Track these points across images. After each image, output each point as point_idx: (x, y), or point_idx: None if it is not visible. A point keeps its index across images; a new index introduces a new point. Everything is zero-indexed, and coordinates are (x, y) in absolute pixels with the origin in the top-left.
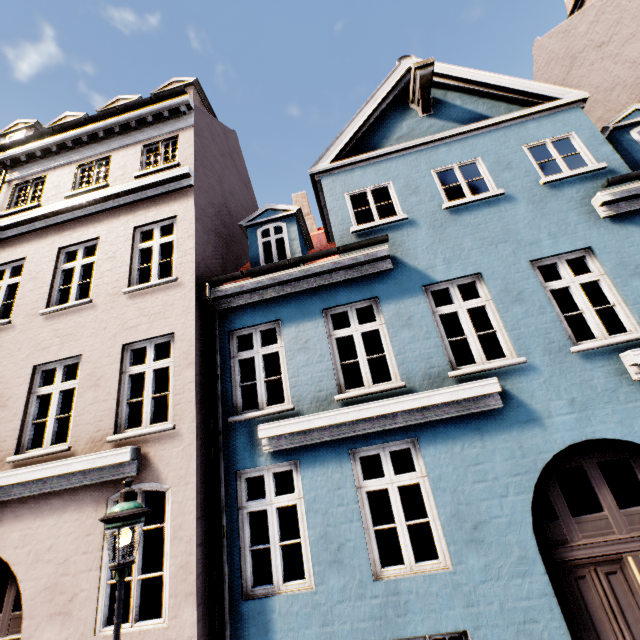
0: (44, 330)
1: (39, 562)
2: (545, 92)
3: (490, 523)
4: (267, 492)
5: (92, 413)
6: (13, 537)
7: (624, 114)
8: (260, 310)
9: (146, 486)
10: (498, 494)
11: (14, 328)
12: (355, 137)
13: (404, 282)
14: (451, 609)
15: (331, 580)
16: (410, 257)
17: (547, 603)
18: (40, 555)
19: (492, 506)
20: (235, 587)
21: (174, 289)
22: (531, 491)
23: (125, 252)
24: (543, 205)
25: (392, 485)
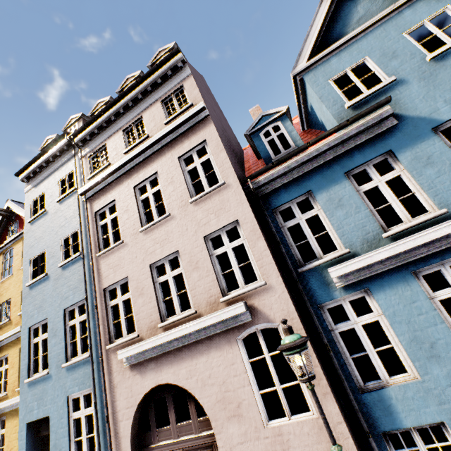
0: (146, 241)
1: (206, 386)
2: None
3: None
4: (349, 315)
5: (201, 286)
6: (182, 373)
7: None
8: (291, 188)
9: (260, 326)
10: None
11: (127, 245)
12: (319, 34)
13: (412, 131)
14: None
15: (434, 370)
16: (410, 110)
17: None
18: (205, 381)
19: None
20: (351, 385)
21: (225, 190)
22: None
23: (179, 176)
24: None
25: None
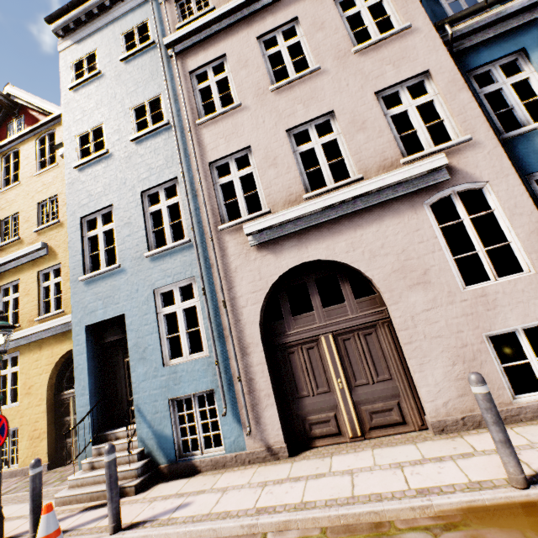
0: (280, 102)
1: (376, 257)
2: None
3: None
4: None
5: (370, 149)
6: (339, 246)
7: None
8: (496, 46)
9: (458, 188)
10: None
11: (247, 108)
12: None
13: None
14: None
15: None
16: None
17: None
18: (374, 252)
19: None
20: None
21: (409, 36)
22: None
23: (334, 21)
24: None
25: None
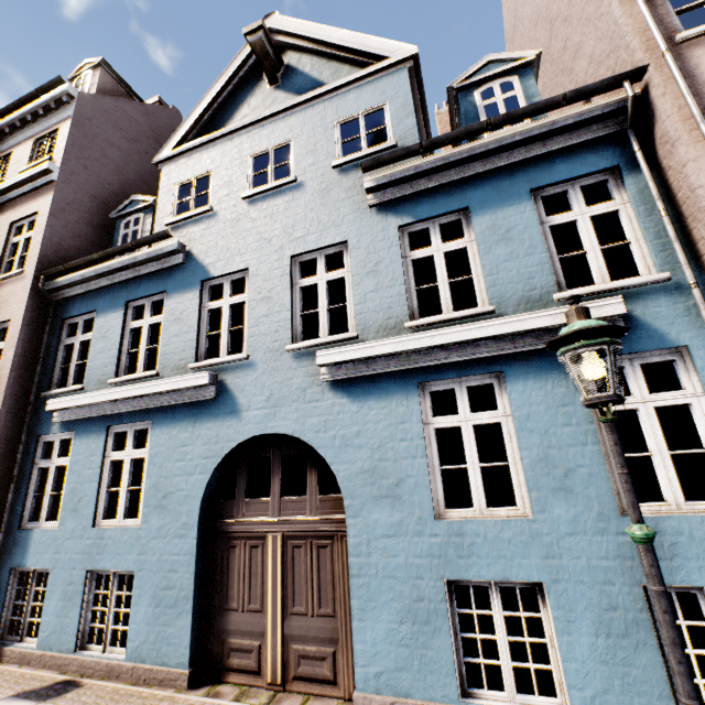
0: None
1: None
2: (378, 50)
3: (175, 494)
4: (54, 454)
5: None
6: None
7: (474, 69)
8: (86, 301)
9: None
10: (188, 472)
11: None
12: (203, 119)
13: (189, 277)
14: (130, 554)
15: (69, 523)
16: (202, 251)
17: (189, 560)
18: None
19: (181, 481)
20: (16, 519)
21: (20, 281)
22: (211, 472)
23: (0, 246)
24: (325, 193)
25: (128, 457)
